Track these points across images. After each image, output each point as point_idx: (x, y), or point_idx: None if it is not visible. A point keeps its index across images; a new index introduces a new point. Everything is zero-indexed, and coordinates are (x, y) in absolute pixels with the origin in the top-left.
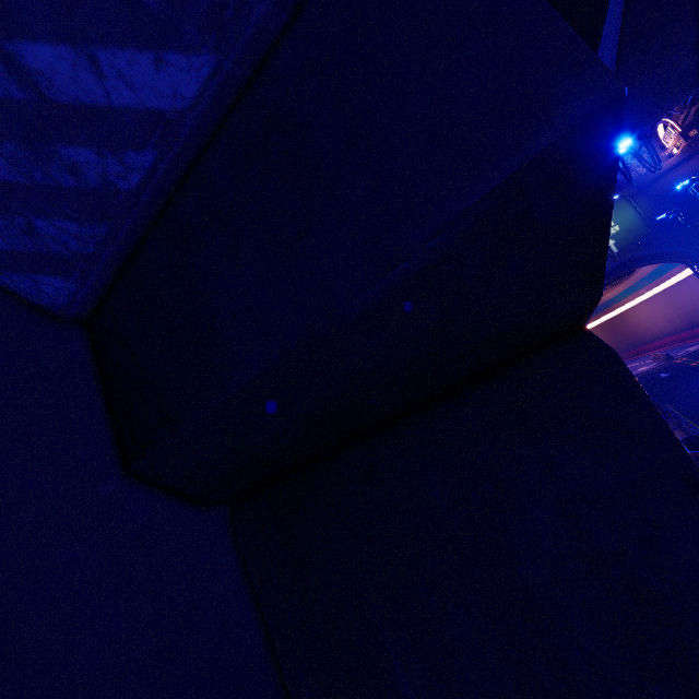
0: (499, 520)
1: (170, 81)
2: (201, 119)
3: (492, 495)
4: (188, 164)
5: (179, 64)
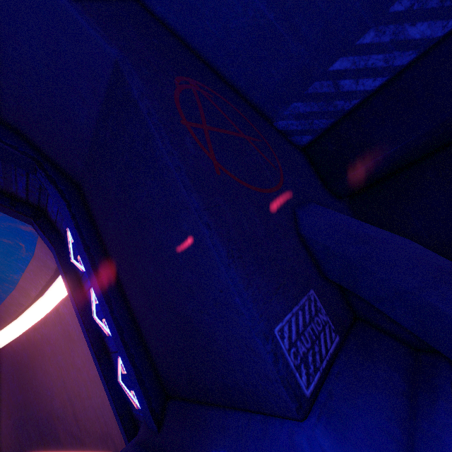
0: (449, 177)
1: (375, 83)
2: (375, 90)
3: (448, 172)
4: (363, 100)
5: (379, 80)
